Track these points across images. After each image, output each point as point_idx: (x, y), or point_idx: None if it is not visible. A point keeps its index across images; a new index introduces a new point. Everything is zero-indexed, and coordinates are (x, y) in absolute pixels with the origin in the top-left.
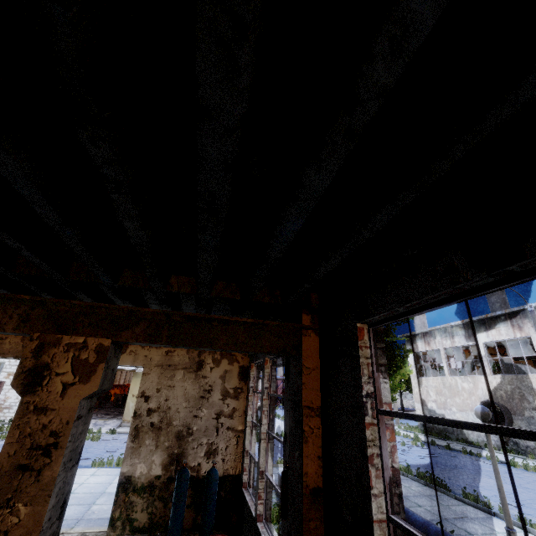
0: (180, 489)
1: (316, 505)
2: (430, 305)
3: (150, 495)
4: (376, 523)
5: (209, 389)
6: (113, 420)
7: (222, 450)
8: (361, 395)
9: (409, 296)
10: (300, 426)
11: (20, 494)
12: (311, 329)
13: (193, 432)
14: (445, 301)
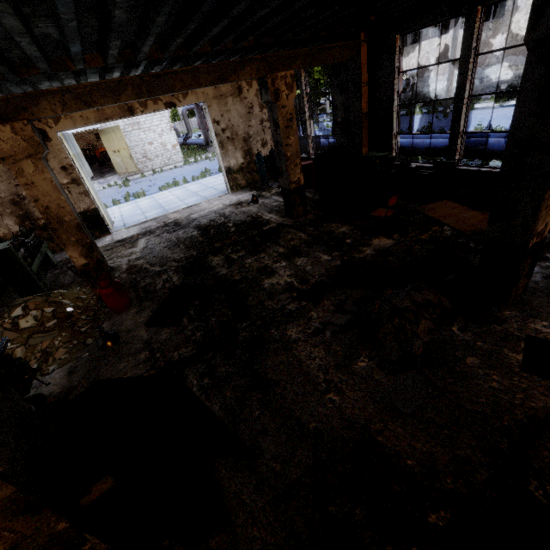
0: (261, 162)
1: (366, 118)
2: (430, 25)
3: (242, 172)
4: (394, 107)
5: (251, 106)
6: (109, 177)
7: (269, 141)
8: (394, 68)
9: (425, 22)
10: (359, 92)
11: (290, 135)
12: (364, 42)
13: (251, 136)
14: (436, 24)
